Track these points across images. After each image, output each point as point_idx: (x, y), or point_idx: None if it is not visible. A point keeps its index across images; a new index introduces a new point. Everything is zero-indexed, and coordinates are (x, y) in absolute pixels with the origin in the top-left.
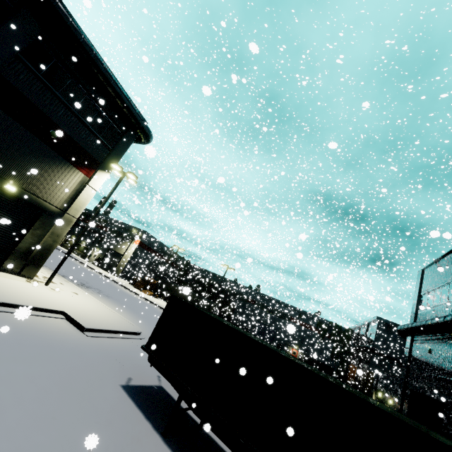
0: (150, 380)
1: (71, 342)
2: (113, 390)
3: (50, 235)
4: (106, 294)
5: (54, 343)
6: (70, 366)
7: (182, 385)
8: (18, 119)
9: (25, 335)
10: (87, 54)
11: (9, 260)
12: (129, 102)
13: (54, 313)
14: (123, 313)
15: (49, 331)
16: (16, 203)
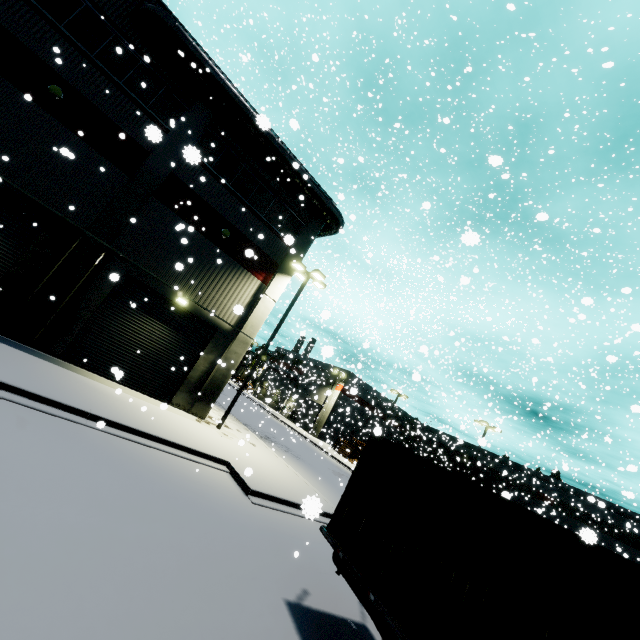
0: (344, 606)
1: (226, 505)
2: (268, 607)
3: (223, 361)
4: (296, 454)
5: (199, 501)
6: (210, 542)
7: (397, 636)
8: (190, 220)
9: (166, 481)
10: (257, 129)
11: (180, 392)
12: (309, 178)
13: (215, 463)
14: (315, 483)
15: (200, 484)
16: (188, 320)
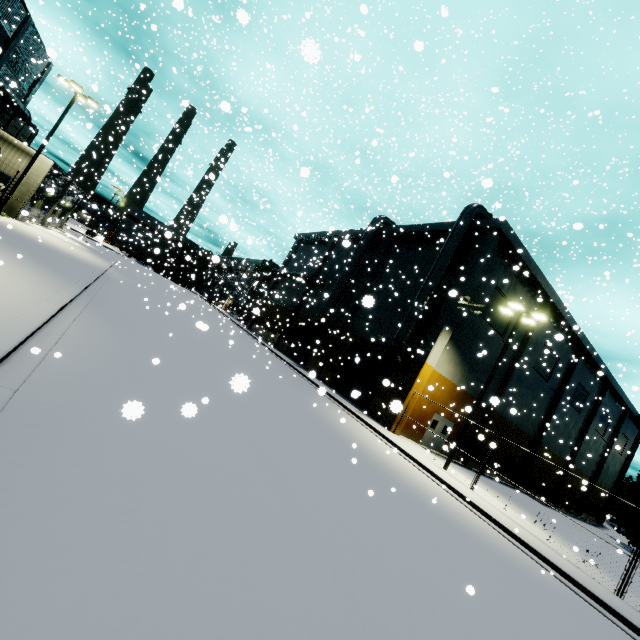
0: None
1: None
2: None
3: None
4: None
5: None
6: None
7: None
8: None
9: None
10: None
11: None
12: None
13: None
14: None
15: None
16: None
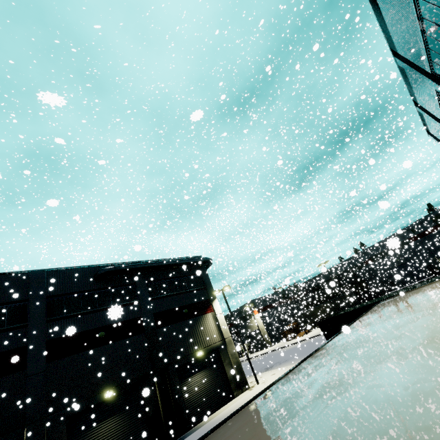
0: None
1: None
2: None
3: (232, 357)
4: (283, 360)
5: None
6: None
7: None
8: (172, 322)
9: None
10: (162, 266)
11: (232, 388)
12: (189, 260)
13: None
14: None
15: None
16: (206, 358)
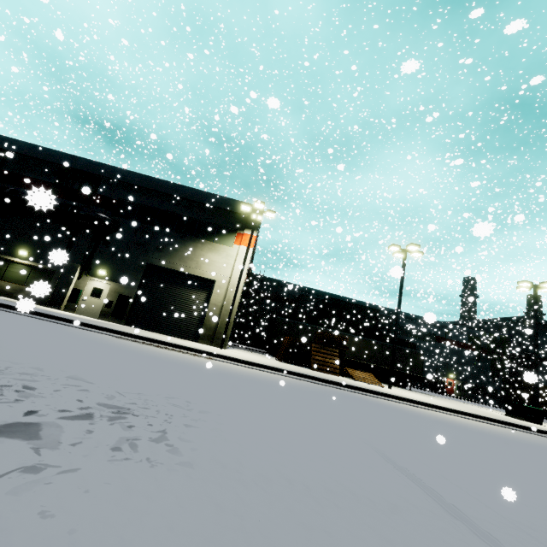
0: None
1: None
2: None
3: None
4: None
5: None
6: None
7: None
8: None
9: None
10: None
11: None
12: None
13: None
14: None
15: None
16: None
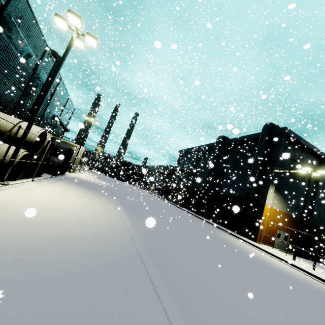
0: None
1: None
2: None
3: None
4: None
5: None
6: None
7: None
8: None
9: None
10: None
11: None
12: None
13: None
14: None
15: None
16: None
